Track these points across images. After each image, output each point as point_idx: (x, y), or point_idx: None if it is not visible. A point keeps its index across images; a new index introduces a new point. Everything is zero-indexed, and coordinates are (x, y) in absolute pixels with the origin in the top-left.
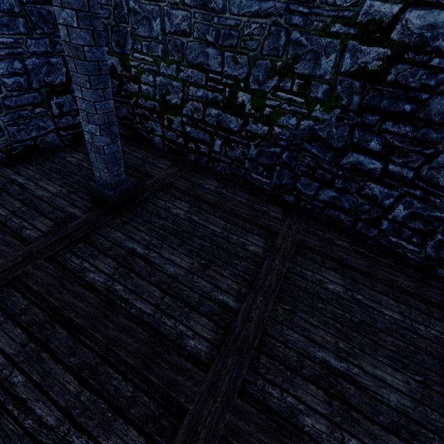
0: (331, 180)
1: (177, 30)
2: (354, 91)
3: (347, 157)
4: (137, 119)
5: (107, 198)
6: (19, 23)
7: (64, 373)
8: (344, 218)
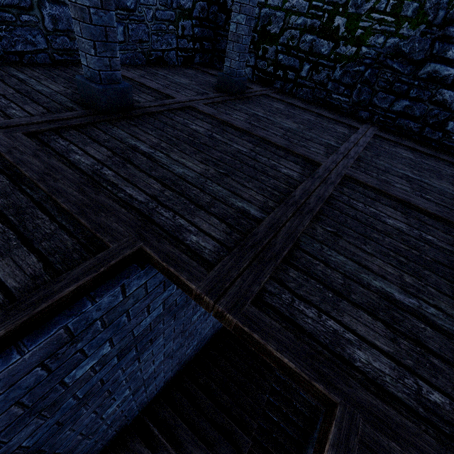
0: (406, 92)
1: None
2: (440, 7)
3: (425, 68)
4: None
5: (230, 85)
6: None
7: (242, 140)
8: (413, 125)
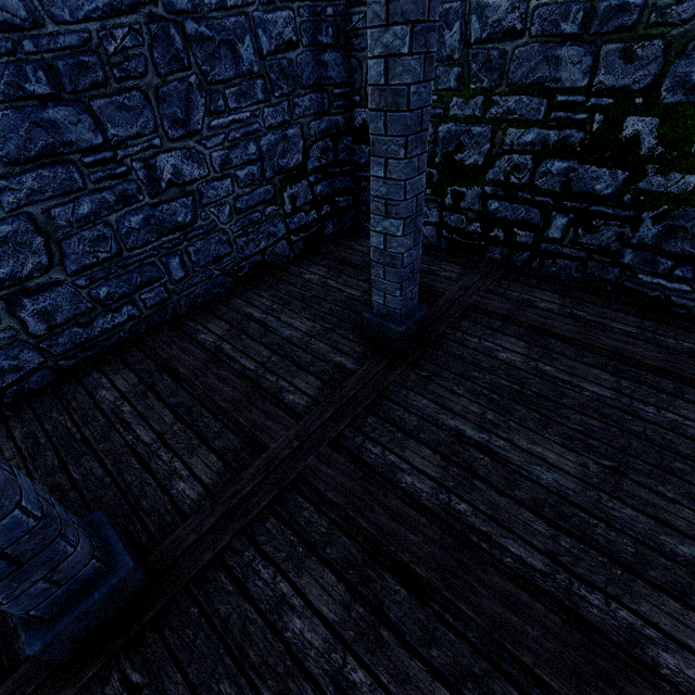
0: None
1: (494, 33)
2: None
3: None
4: None
5: (391, 337)
6: (257, 87)
7: (431, 681)
8: None
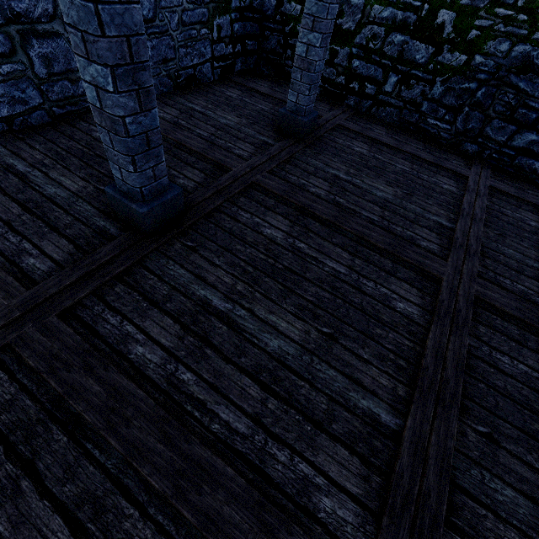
0: (533, 121)
1: None
2: None
3: None
4: (287, 53)
5: (297, 127)
6: None
7: (334, 247)
8: (538, 167)
